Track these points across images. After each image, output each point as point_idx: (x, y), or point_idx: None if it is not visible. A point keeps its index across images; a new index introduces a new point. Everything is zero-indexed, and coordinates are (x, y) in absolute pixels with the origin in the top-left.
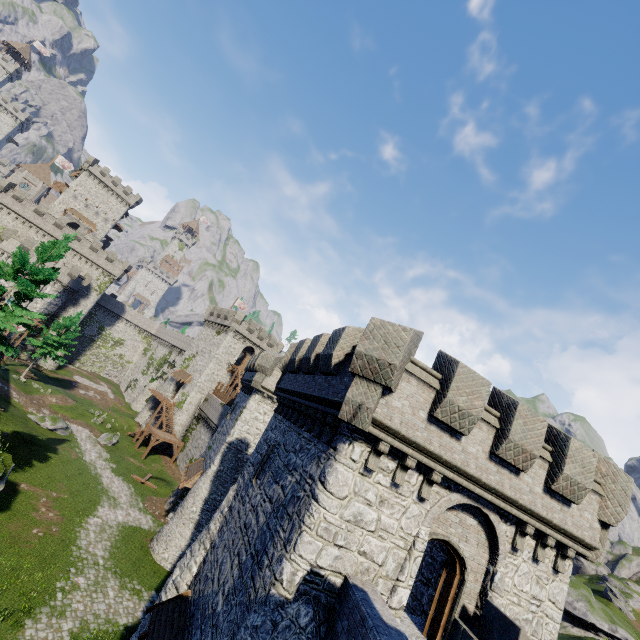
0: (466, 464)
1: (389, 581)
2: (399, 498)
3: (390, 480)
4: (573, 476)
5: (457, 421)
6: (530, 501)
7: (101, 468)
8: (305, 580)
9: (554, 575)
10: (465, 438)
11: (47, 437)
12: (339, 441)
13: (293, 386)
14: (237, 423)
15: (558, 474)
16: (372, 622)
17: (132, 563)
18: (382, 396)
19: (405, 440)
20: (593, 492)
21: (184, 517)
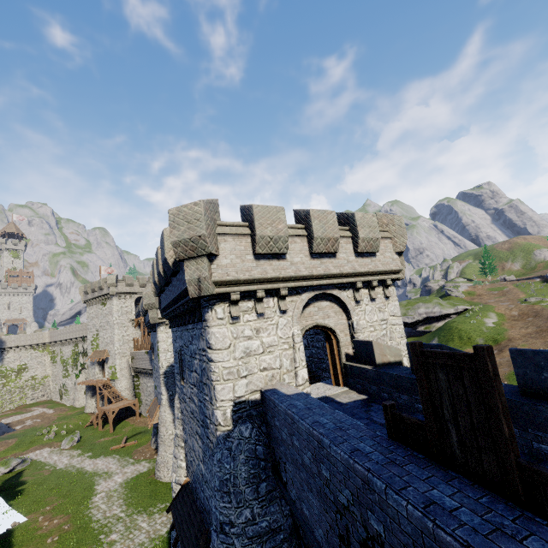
0: (298, 271)
1: (291, 372)
2: (268, 321)
3: (255, 314)
4: (366, 236)
5: (274, 247)
6: (351, 268)
7: (79, 463)
8: (234, 411)
9: (387, 301)
10: (288, 255)
11: (9, 479)
12: (204, 313)
13: (167, 301)
14: (160, 356)
15: (358, 241)
16: (278, 401)
17: (149, 497)
18: (211, 263)
19: (247, 282)
20: (385, 239)
21: (166, 442)
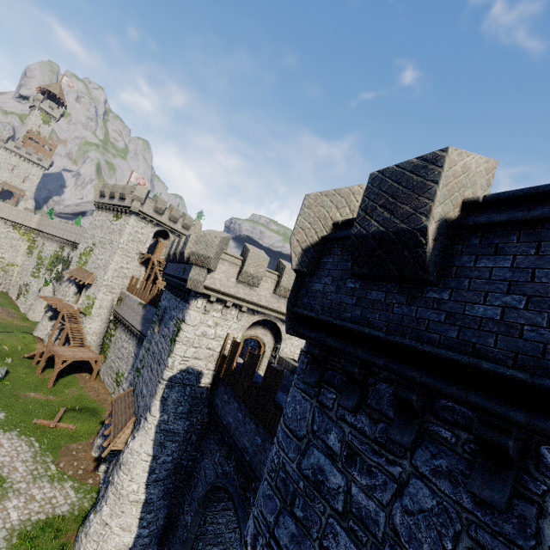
0: None
1: None
2: None
3: None
4: None
5: None
6: None
7: None
8: None
9: None
10: None
11: None
12: None
13: (446, 339)
14: (175, 348)
15: None
16: None
17: None
18: None
19: None
20: None
21: (120, 502)
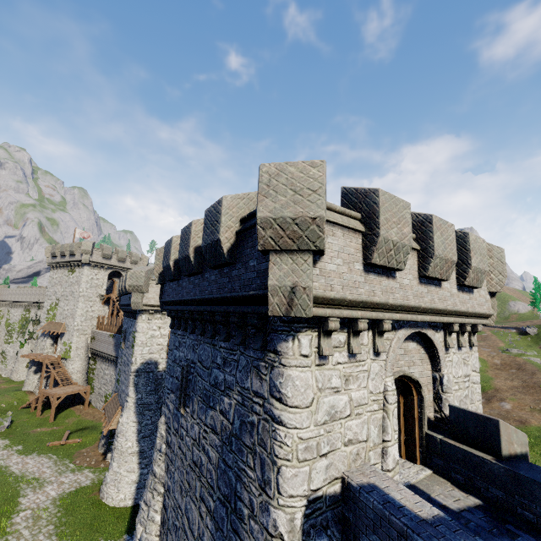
0: (406, 298)
1: (377, 448)
2: (360, 366)
3: (346, 353)
4: (478, 266)
5: (394, 258)
6: (453, 304)
7: (3, 459)
8: (306, 516)
9: (471, 351)
10: (398, 273)
11: None
12: (277, 341)
13: (180, 295)
14: (135, 350)
15: (468, 270)
16: (422, 539)
17: (88, 527)
18: (313, 265)
19: (352, 304)
20: None
21: (123, 456)
